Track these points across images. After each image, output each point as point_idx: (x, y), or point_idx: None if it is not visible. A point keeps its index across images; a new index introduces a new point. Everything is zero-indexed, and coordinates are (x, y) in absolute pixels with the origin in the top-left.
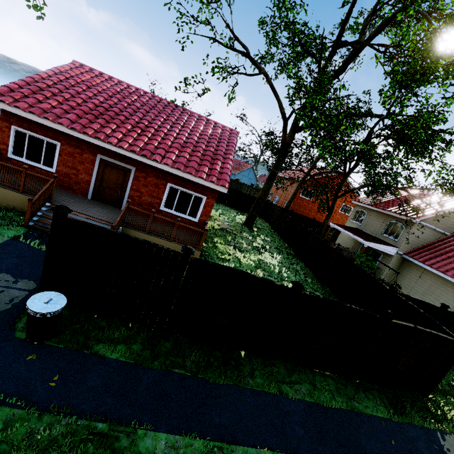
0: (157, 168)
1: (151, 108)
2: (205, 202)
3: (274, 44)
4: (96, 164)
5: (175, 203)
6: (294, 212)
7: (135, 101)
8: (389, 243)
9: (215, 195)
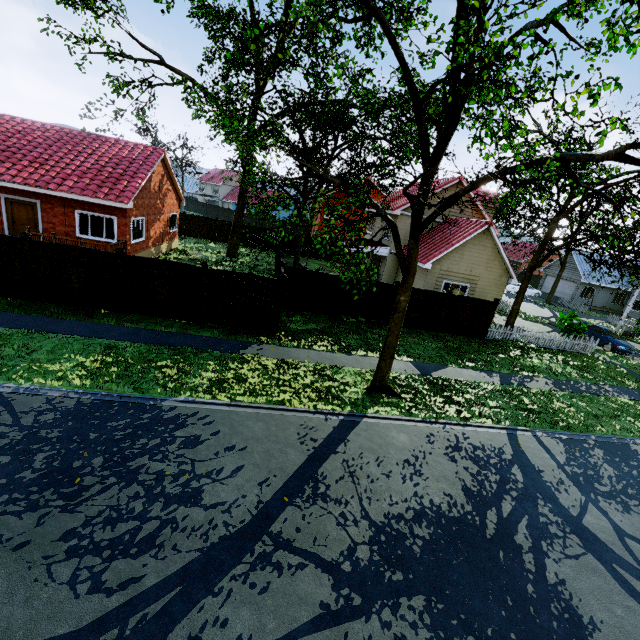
0: (60, 197)
1: (57, 141)
2: (118, 222)
3: (215, 38)
4: (3, 203)
5: (90, 229)
6: (309, 237)
7: (38, 137)
8: (386, 245)
9: (124, 214)
